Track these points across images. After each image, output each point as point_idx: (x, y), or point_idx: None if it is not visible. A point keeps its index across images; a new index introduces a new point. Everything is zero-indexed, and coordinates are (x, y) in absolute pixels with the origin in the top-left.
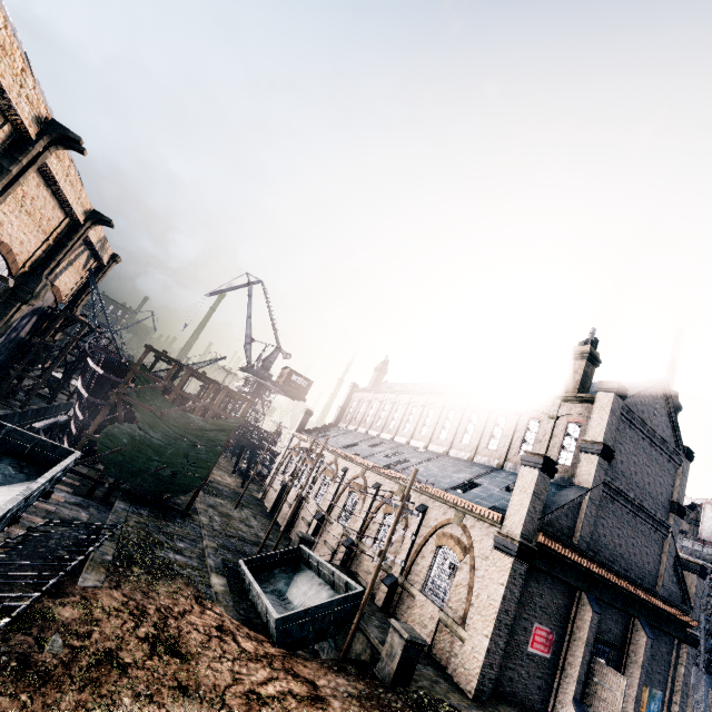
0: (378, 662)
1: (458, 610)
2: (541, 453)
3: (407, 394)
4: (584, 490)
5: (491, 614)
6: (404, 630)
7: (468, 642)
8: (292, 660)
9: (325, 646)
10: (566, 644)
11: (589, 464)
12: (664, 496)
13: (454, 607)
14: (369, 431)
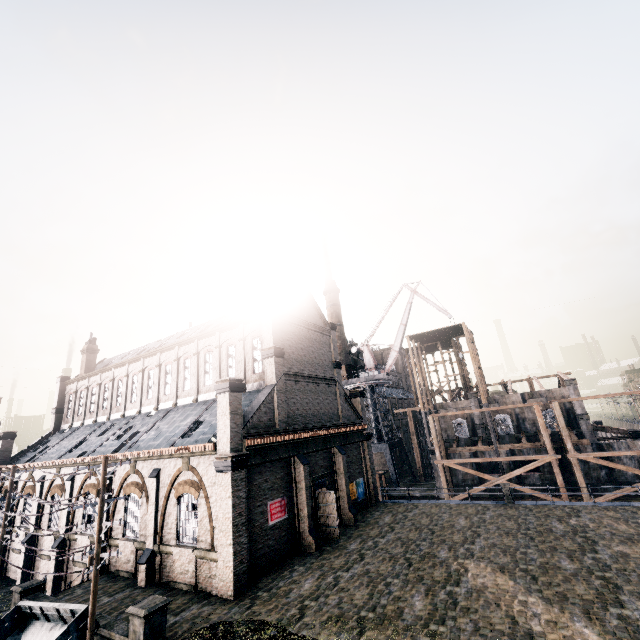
0: None
1: (207, 539)
2: (226, 378)
3: (123, 366)
4: (272, 387)
5: (228, 526)
6: (141, 609)
7: (220, 559)
8: None
9: None
10: (296, 498)
11: (270, 366)
12: (327, 361)
13: (204, 539)
14: (98, 418)
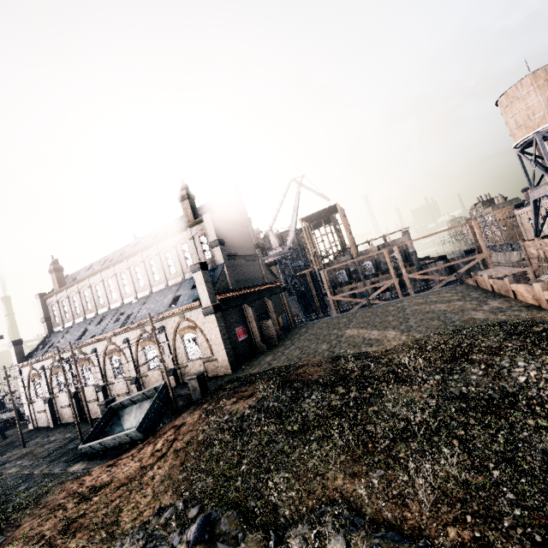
0: (192, 396)
1: (208, 352)
2: (197, 262)
3: (96, 274)
4: (222, 264)
5: (220, 341)
6: (193, 376)
7: (219, 358)
8: (157, 433)
9: (165, 421)
10: (250, 326)
11: (218, 252)
12: (250, 244)
13: (206, 353)
14: (86, 316)
